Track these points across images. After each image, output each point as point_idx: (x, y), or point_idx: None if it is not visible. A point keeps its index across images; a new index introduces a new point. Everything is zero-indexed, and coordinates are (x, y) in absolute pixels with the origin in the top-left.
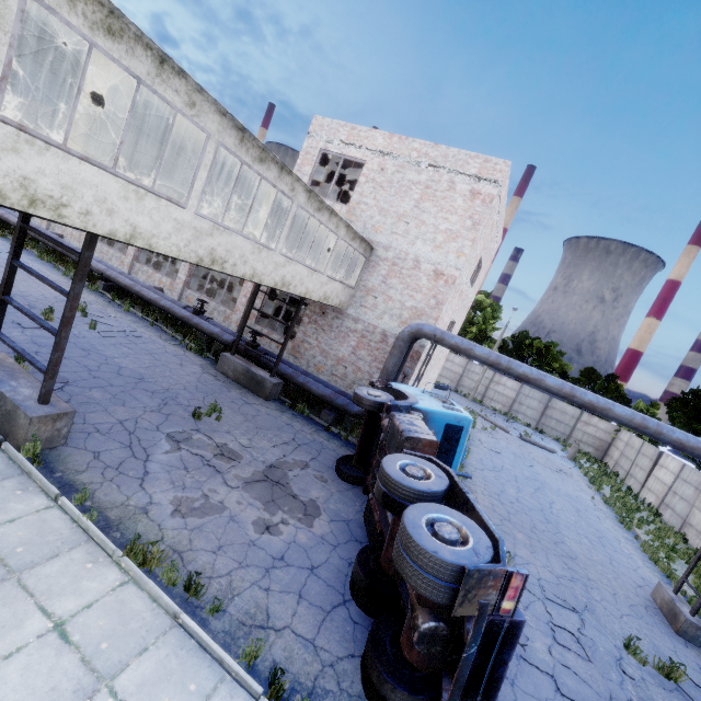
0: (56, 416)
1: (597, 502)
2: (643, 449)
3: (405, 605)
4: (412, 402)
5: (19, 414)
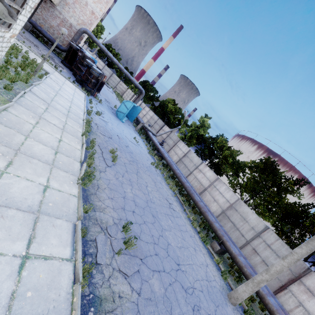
0: None
1: (117, 99)
2: (131, 93)
3: (87, 83)
4: (85, 52)
5: None
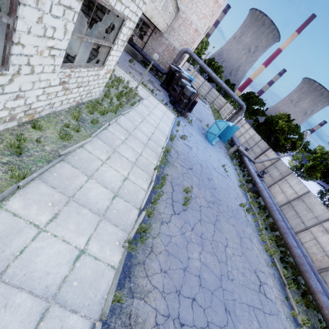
0: None
1: (212, 115)
2: (230, 108)
3: (180, 103)
4: (183, 71)
5: None
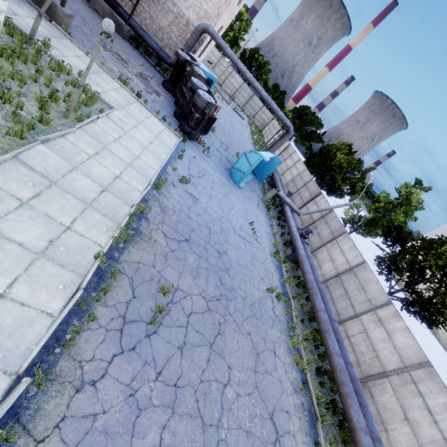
0: (70, 16)
1: (249, 138)
2: (276, 127)
3: (190, 118)
4: (198, 64)
5: (58, 9)
